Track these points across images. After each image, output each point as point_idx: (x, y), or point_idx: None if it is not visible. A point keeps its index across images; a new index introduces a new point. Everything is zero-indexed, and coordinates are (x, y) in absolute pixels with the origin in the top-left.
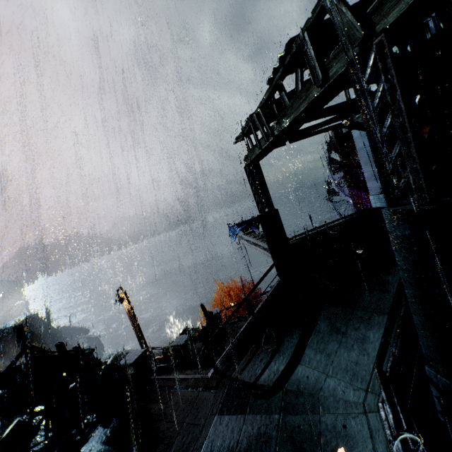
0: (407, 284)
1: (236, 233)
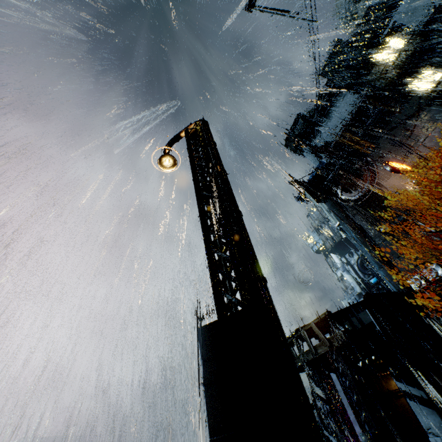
0: None
1: None
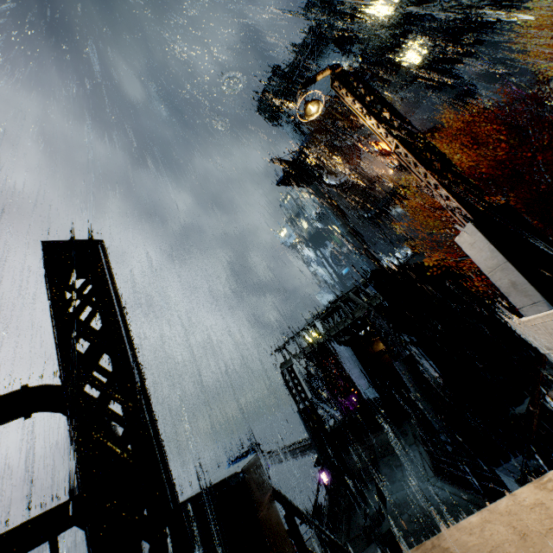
0: (415, 393)
1: None
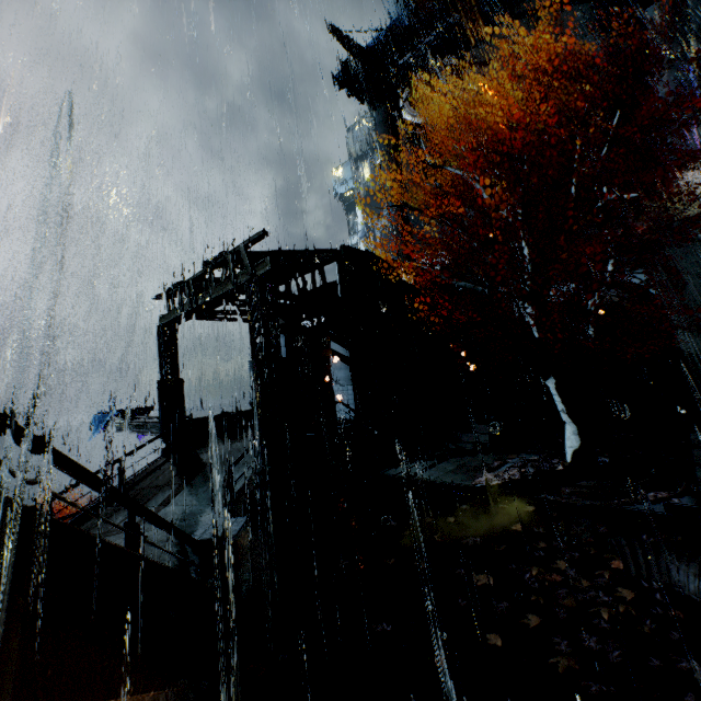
0: (254, 407)
1: (109, 419)
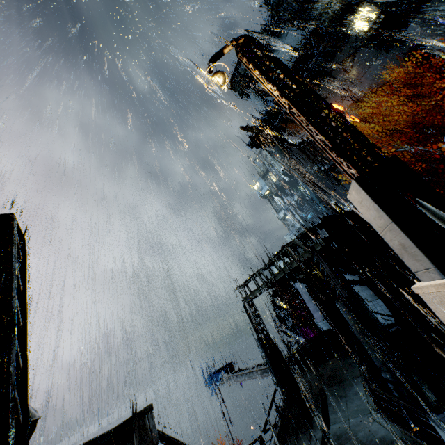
0: (356, 331)
1: (220, 377)
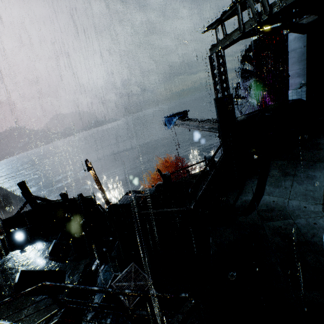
0: None
1: (174, 121)
